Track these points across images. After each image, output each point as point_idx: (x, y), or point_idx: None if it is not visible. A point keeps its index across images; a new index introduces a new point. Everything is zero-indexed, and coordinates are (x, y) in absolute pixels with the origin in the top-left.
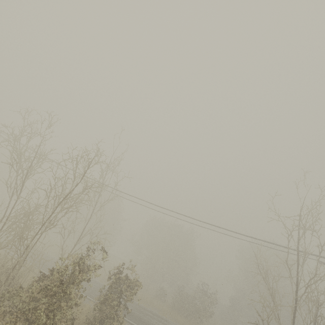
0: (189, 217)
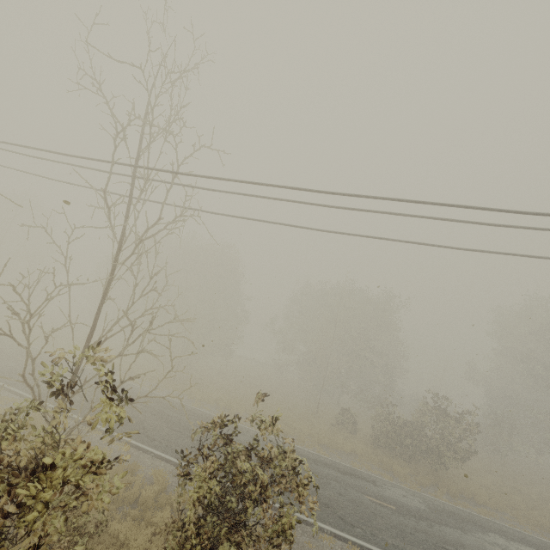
0: (469, 207)
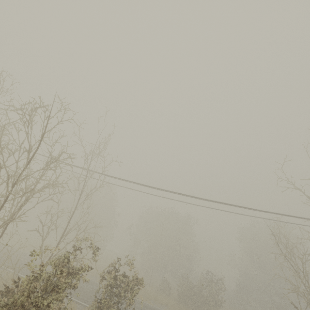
0: (191, 196)
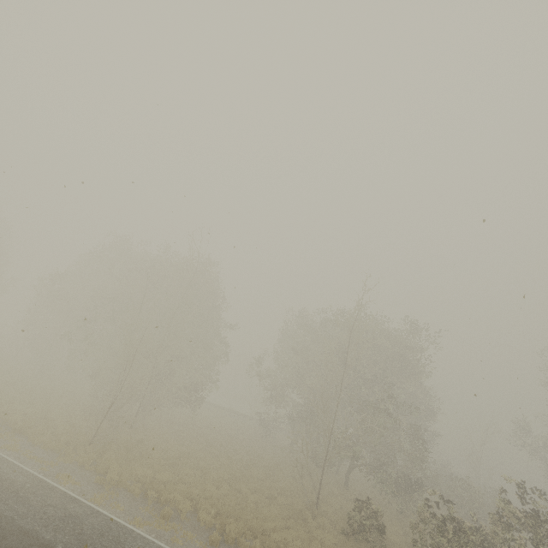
0: None
